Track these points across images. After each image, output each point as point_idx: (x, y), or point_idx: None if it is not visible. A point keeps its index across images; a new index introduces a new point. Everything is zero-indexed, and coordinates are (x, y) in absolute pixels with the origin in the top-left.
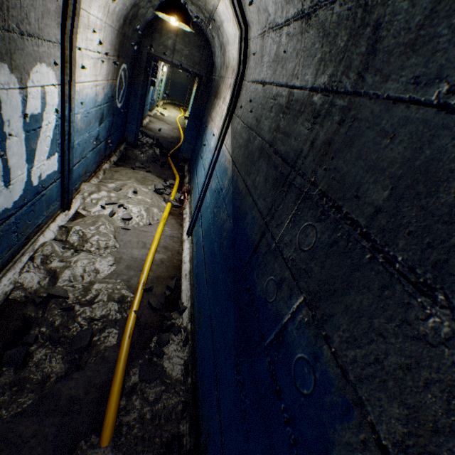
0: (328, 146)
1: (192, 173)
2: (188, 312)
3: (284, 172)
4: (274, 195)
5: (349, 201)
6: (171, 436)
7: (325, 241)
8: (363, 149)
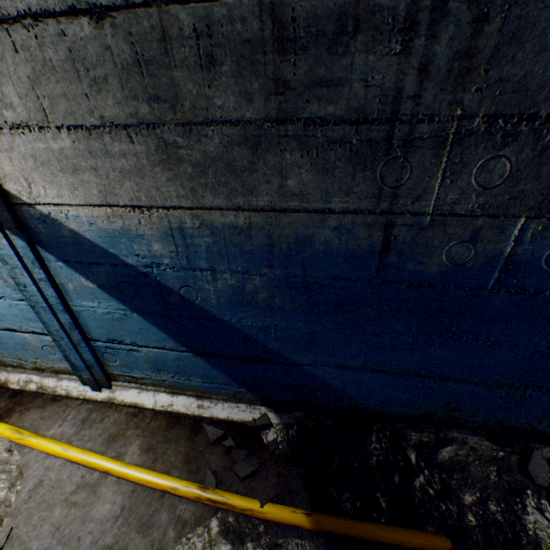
0: (467, 60)
1: None
2: (275, 412)
3: (375, 136)
4: (373, 176)
5: (546, 102)
6: (418, 456)
7: (528, 157)
8: (545, 38)
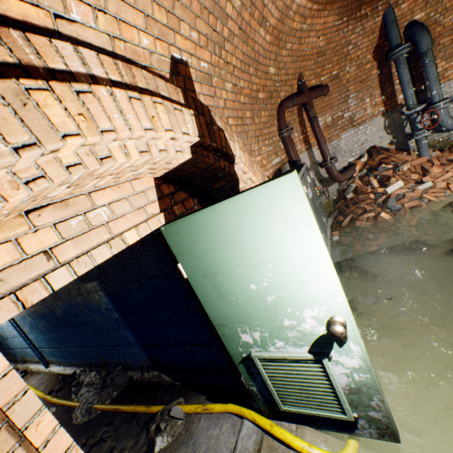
0: None
1: (12, 356)
2: (78, 368)
3: None
4: None
5: None
6: (103, 380)
7: None
8: None
